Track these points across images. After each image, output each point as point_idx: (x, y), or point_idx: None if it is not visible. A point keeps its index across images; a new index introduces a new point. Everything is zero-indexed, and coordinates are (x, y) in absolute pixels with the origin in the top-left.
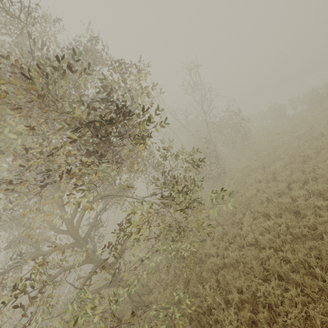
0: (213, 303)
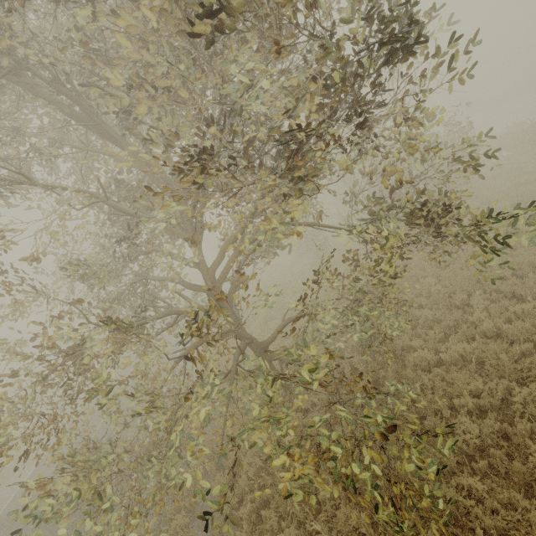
0: (430, 409)
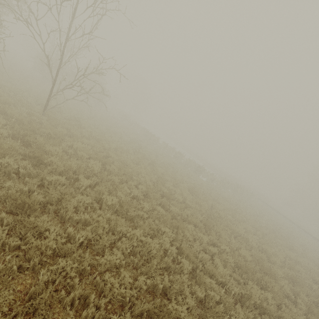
0: None
